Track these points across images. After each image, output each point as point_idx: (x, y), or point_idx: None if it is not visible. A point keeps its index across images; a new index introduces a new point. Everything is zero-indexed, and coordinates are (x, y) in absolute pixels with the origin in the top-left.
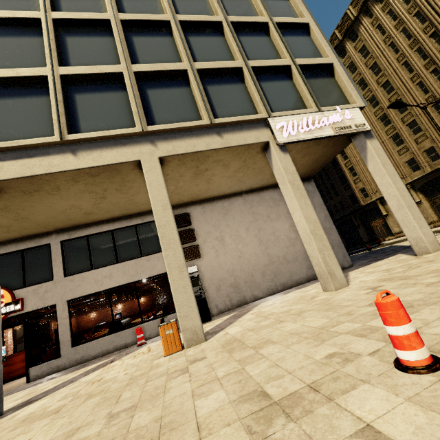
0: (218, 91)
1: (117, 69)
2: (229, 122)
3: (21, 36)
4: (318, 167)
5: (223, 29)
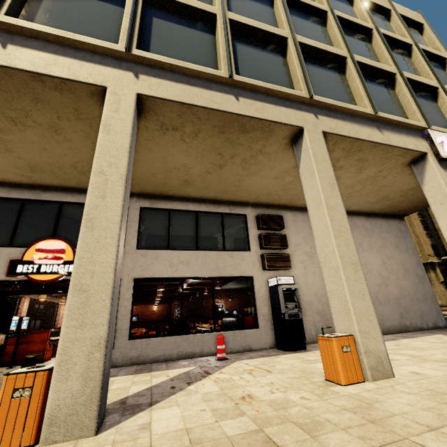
0: (372, 89)
1: (283, 33)
2: (390, 120)
3: None
4: (423, 205)
5: (372, 37)
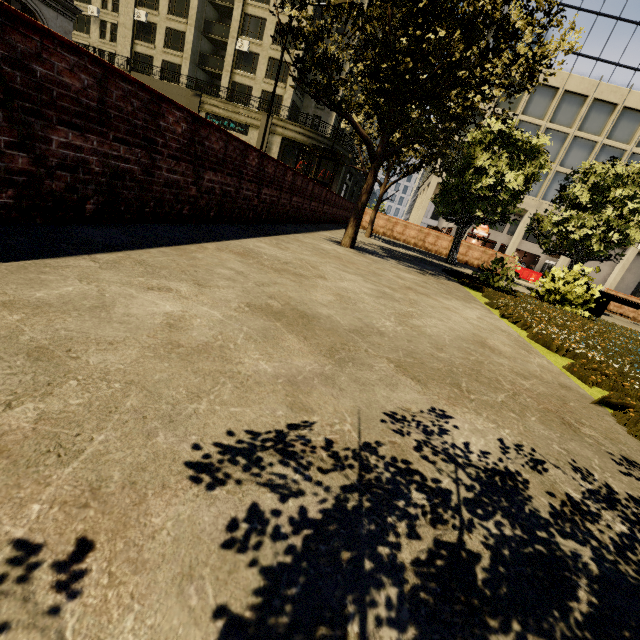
0: None
1: None
2: None
3: (583, 147)
4: None
5: None
